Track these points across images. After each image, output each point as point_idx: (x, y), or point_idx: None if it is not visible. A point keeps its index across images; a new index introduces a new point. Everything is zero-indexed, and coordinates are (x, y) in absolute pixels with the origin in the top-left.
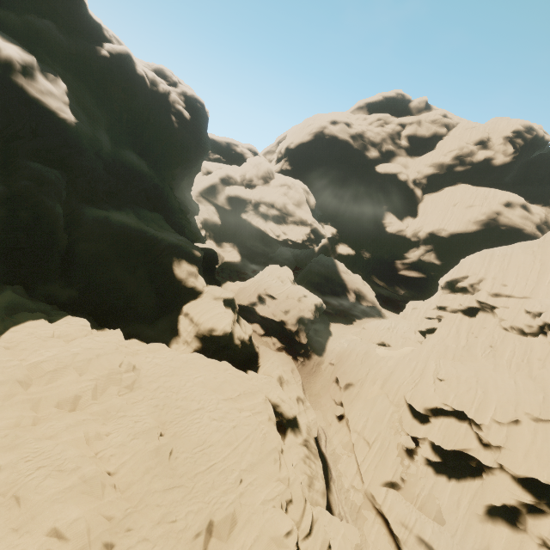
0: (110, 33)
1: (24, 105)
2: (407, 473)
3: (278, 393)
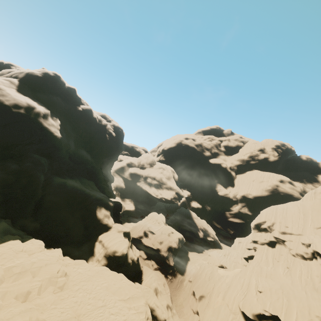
0: (84, 101)
1: (40, 130)
2: None
3: (154, 299)
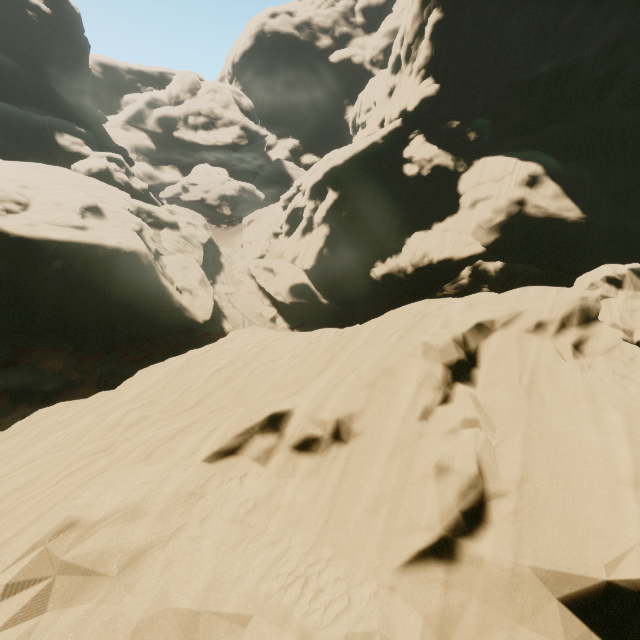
0: None
1: None
2: (271, 246)
3: (156, 207)
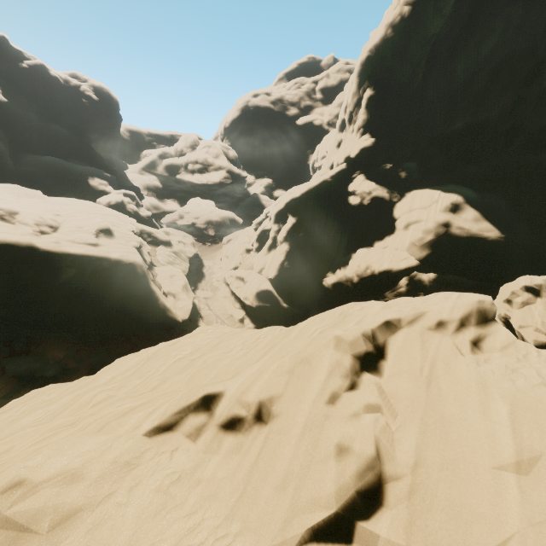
0: (29, 55)
1: None
2: (244, 259)
3: (155, 230)
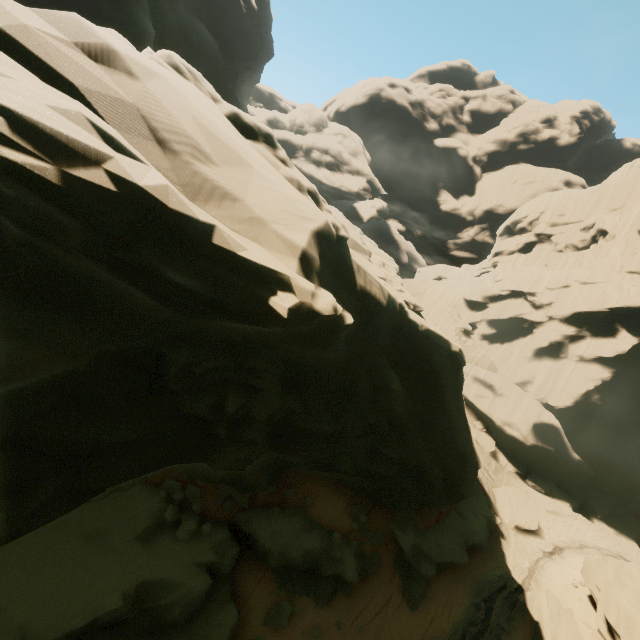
0: None
1: None
2: (464, 345)
3: None
